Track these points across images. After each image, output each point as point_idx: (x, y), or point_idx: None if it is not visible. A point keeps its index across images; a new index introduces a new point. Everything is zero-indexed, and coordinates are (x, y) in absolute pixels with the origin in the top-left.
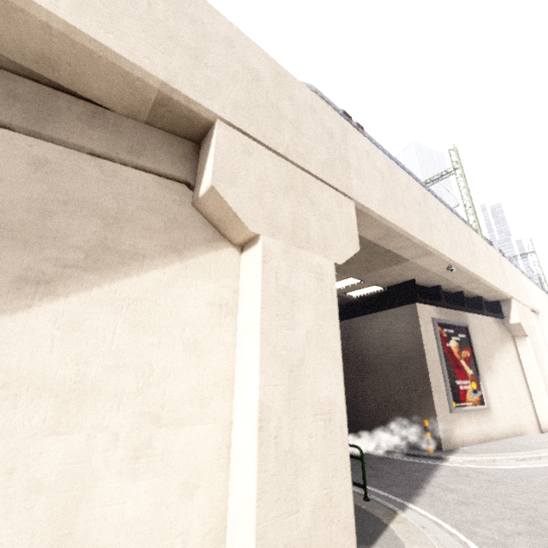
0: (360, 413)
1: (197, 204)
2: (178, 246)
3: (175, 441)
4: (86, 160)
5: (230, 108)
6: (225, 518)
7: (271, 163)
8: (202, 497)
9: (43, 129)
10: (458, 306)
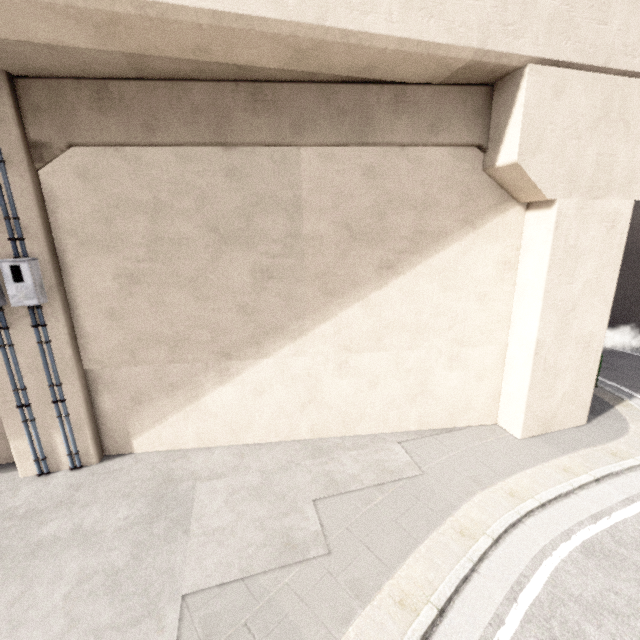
0: None
1: (490, 171)
2: (471, 217)
3: (471, 354)
4: (396, 154)
5: (545, 30)
6: (499, 392)
7: (583, 93)
8: (487, 382)
9: (366, 138)
10: None
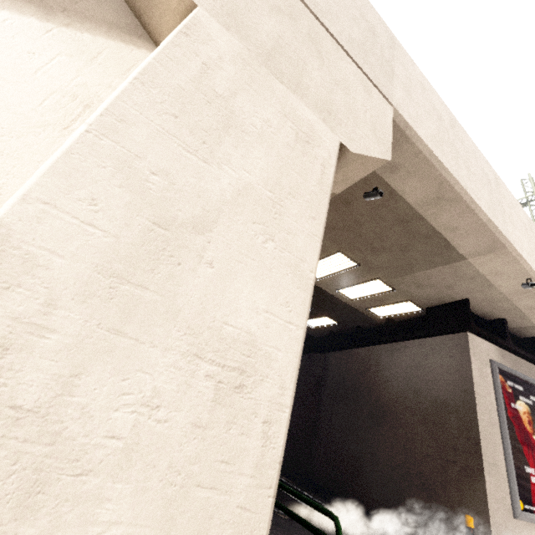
0: (365, 479)
1: None
2: (52, 4)
3: None
4: None
5: None
6: None
7: None
8: None
9: None
10: (532, 354)
